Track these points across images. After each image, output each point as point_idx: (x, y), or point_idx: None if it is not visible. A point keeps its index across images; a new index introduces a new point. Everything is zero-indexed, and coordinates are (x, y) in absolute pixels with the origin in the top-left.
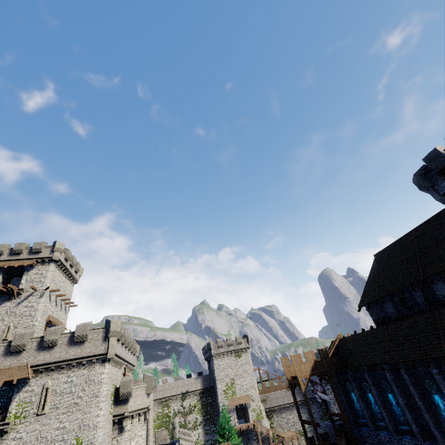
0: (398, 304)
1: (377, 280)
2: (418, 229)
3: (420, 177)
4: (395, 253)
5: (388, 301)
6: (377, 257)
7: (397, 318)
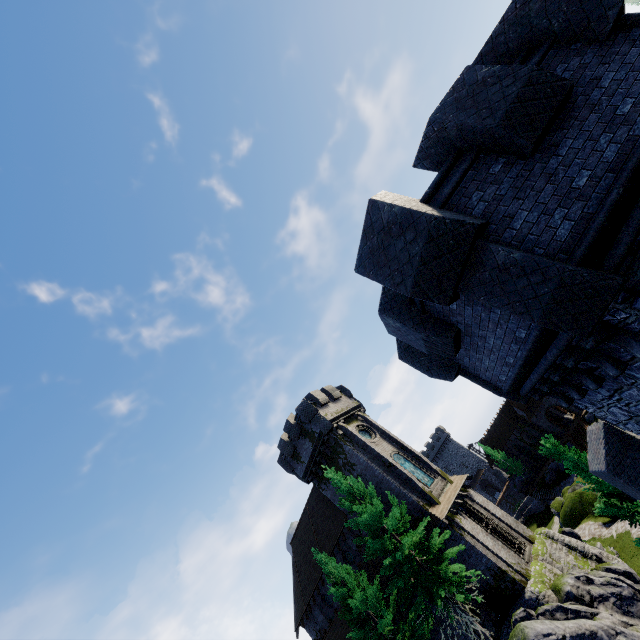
0: (322, 605)
1: (300, 580)
2: (309, 502)
3: (282, 464)
4: (303, 537)
5: (314, 606)
6: (293, 545)
7: (328, 625)
